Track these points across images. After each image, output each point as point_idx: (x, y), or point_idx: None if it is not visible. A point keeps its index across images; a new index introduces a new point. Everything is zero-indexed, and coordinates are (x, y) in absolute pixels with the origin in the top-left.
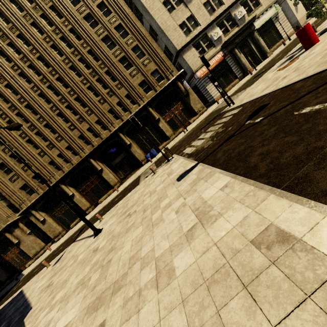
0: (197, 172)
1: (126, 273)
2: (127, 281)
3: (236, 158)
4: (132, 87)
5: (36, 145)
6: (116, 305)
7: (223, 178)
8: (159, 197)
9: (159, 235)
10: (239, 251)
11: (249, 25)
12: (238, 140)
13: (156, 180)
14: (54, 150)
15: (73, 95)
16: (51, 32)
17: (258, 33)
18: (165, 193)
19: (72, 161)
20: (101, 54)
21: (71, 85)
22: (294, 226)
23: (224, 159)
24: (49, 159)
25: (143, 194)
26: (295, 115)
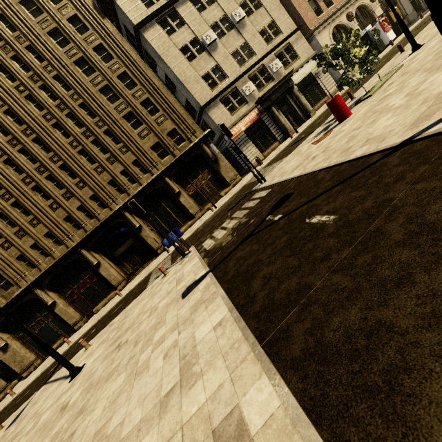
0: (203, 289)
1: None
2: None
3: (243, 276)
4: (141, 151)
5: None
6: None
7: (221, 308)
8: (157, 322)
9: (136, 396)
10: None
11: (286, 79)
12: (253, 245)
13: (163, 288)
14: (26, 240)
15: (57, 162)
16: (26, 79)
17: (298, 89)
18: (164, 316)
19: (53, 254)
20: (99, 109)
21: (54, 148)
22: (253, 413)
23: (232, 273)
24: (17, 252)
25: (144, 310)
26: (305, 223)
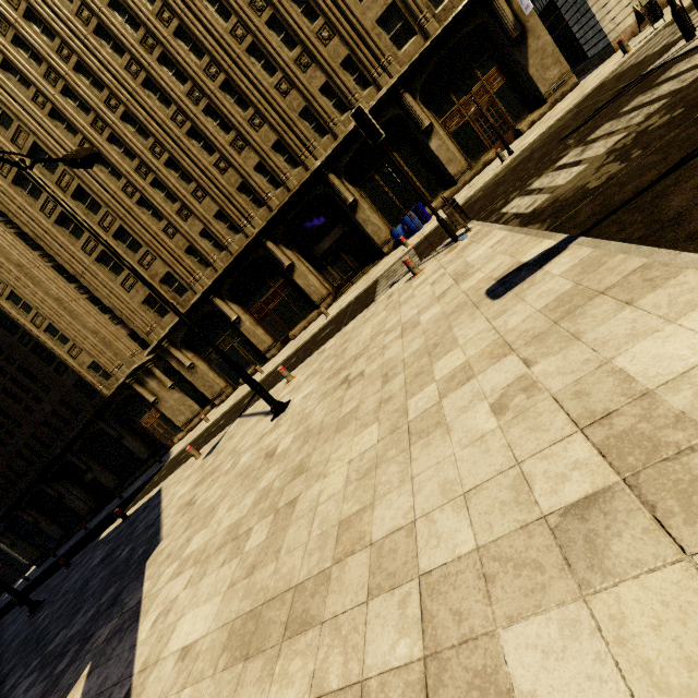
0: (572, 271)
1: (328, 575)
2: (328, 614)
3: None
4: (359, 33)
5: (157, 212)
6: (290, 692)
7: None
8: (430, 344)
9: (433, 481)
10: None
11: None
12: None
13: (419, 293)
14: (192, 223)
15: (216, 77)
16: None
17: None
18: (448, 333)
19: (230, 247)
20: None
21: (209, 47)
22: None
23: None
24: (185, 242)
25: (384, 329)
26: None
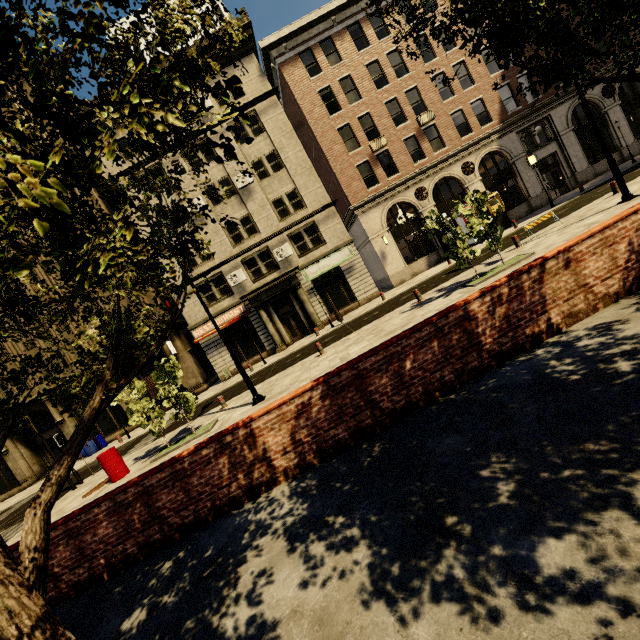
0: None
1: None
2: None
3: None
4: None
5: None
6: None
7: None
8: None
9: None
10: None
11: (288, 276)
12: None
13: None
14: None
15: None
16: None
17: (313, 285)
18: None
19: None
20: (43, 274)
21: None
22: None
23: None
24: None
25: None
26: None
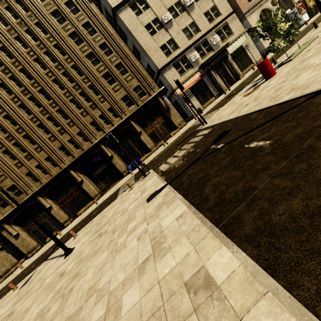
0: (163, 195)
1: (82, 306)
2: (80, 317)
3: (196, 185)
4: (114, 101)
5: (13, 156)
6: None
7: (180, 206)
8: (129, 218)
9: (118, 264)
10: (174, 293)
11: (223, 50)
12: (201, 165)
13: (131, 197)
14: (32, 161)
15: (55, 107)
16: (35, 46)
17: (231, 57)
18: (134, 214)
19: (51, 172)
20: (85, 69)
21: (53, 97)
22: (218, 271)
23: (186, 184)
24: (26, 170)
25: (117, 211)
26: (245, 147)
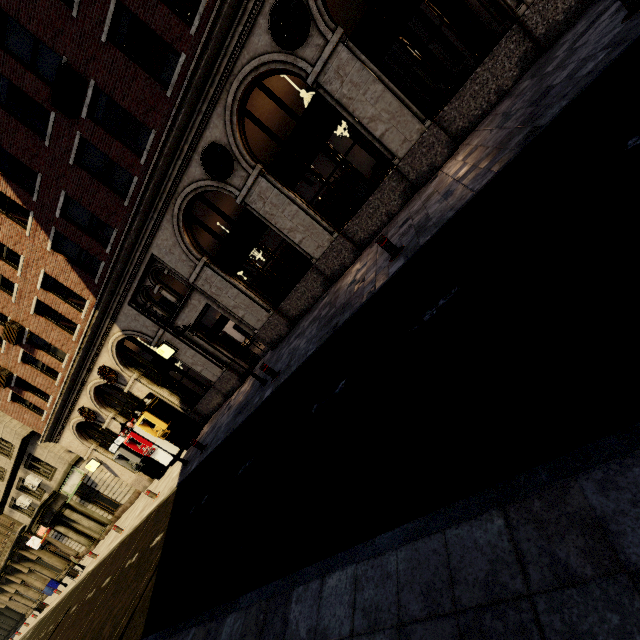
0: None
1: None
2: None
3: None
4: None
5: None
6: None
7: None
8: None
9: None
10: None
11: (46, 508)
12: None
13: None
14: None
15: None
16: None
17: (80, 498)
18: None
19: None
20: None
21: None
22: None
23: None
24: None
25: None
26: None
